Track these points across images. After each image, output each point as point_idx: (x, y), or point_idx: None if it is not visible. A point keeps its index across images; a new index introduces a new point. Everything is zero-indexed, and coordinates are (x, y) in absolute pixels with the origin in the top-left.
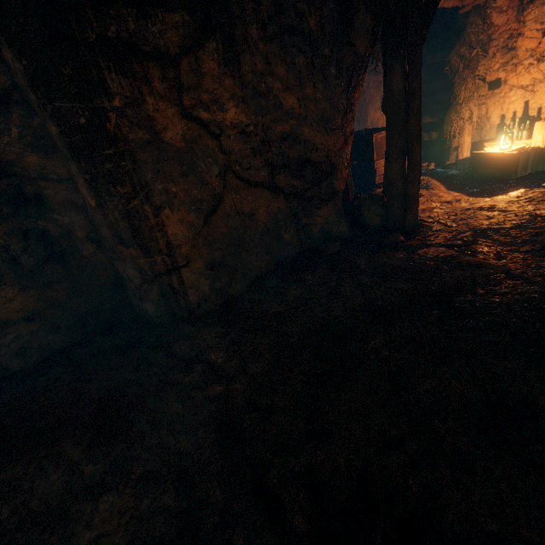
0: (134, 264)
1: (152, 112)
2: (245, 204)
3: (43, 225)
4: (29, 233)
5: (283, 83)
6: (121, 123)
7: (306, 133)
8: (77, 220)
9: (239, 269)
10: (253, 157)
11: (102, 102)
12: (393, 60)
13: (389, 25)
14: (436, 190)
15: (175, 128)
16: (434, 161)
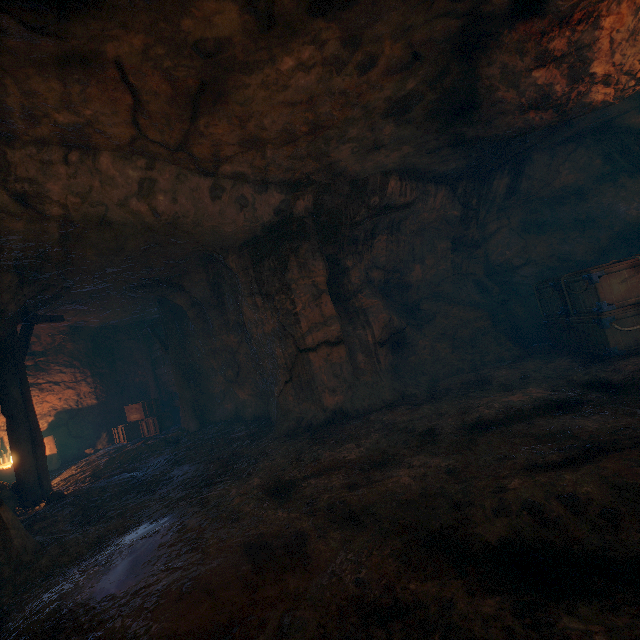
0: None
1: None
2: None
3: None
4: None
5: None
6: None
7: None
8: None
9: None
10: None
11: None
12: (13, 379)
13: (6, 361)
14: None
15: None
16: None
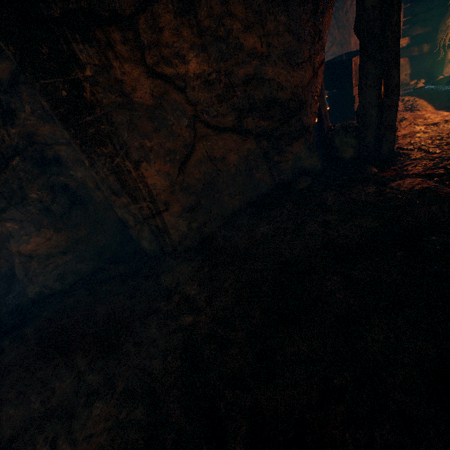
0: (127, 210)
1: (120, 76)
2: (216, 150)
3: (63, 180)
4: (55, 187)
5: (242, 23)
6: (95, 91)
7: (270, 72)
8: (87, 174)
9: (213, 209)
10: (219, 104)
11: (76, 74)
12: None
13: None
14: (422, 111)
15: (143, 87)
16: (425, 77)
